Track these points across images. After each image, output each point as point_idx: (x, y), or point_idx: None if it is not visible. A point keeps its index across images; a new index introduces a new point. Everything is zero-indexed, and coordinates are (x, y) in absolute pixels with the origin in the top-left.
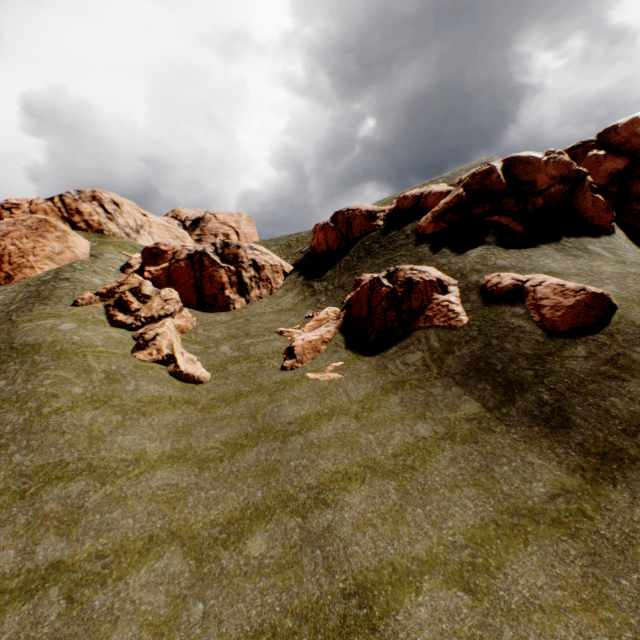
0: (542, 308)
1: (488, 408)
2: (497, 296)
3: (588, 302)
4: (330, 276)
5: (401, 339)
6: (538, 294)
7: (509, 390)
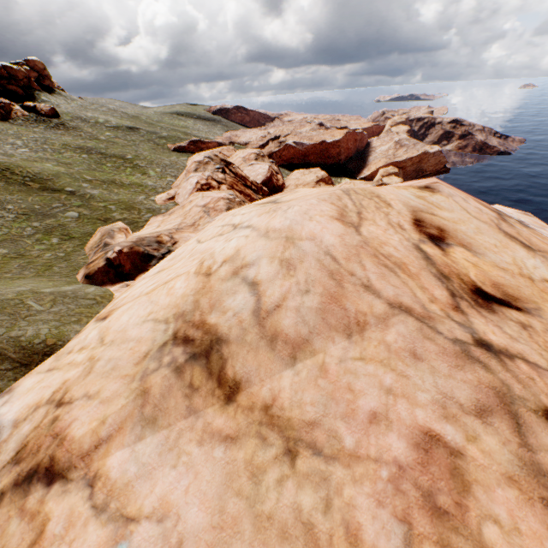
0: (45, 110)
1: (46, 127)
2: (32, 108)
3: (53, 109)
4: None
5: (12, 119)
6: (42, 108)
7: (48, 124)
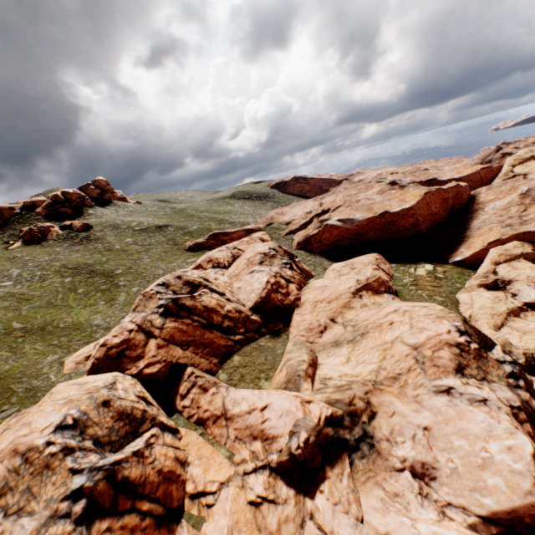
0: (77, 227)
1: (70, 244)
2: (68, 227)
3: (84, 224)
4: (3, 233)
5: (46, 240)
6: (76, 224)
7: (73, 241)
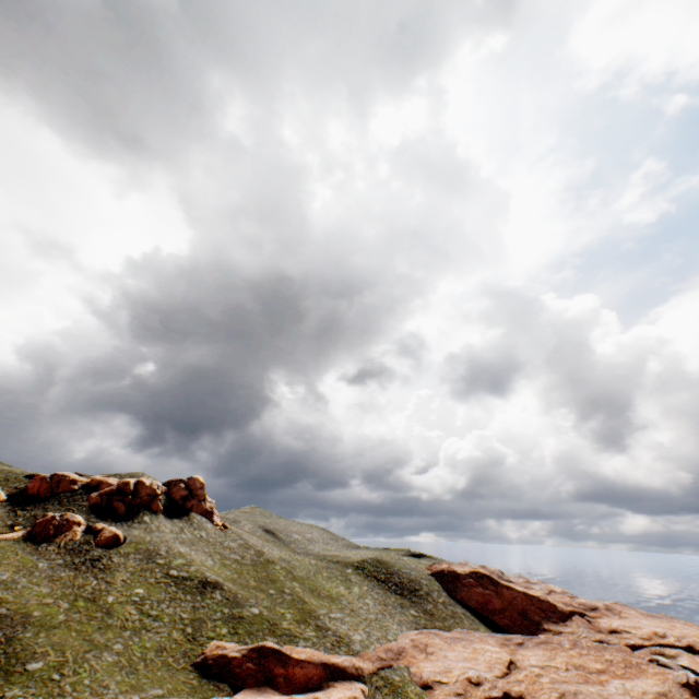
0: (103, 536)
1: (66, 561)
2: (95, 531)
3: (114, 536)
4: (32, 509)
5: (51, 541)
6: (106, 532)
7: (76, 557)
